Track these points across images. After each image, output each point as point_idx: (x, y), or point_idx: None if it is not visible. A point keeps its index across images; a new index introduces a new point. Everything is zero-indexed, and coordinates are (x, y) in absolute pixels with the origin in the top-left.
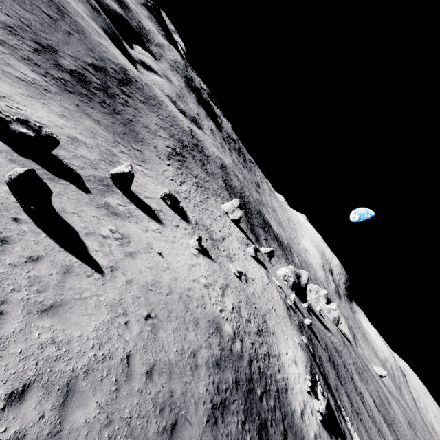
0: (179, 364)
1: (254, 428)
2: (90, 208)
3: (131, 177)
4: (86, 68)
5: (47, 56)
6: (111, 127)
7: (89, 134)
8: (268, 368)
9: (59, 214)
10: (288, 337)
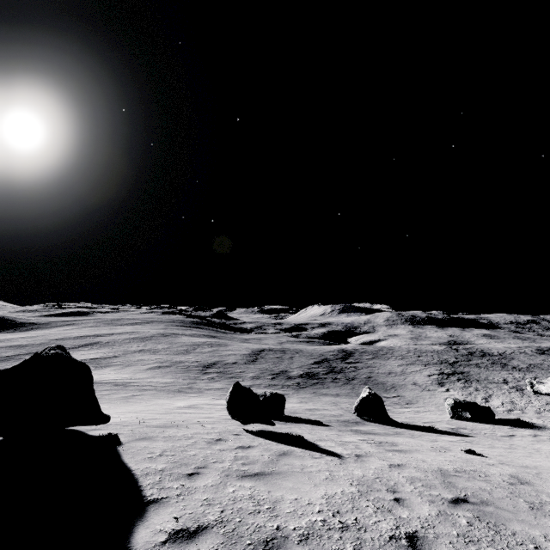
0: None
1: None
2: (328, 431)
3: (375, 397)
4: (311, 367)
5: (280, 377)
6: (352, 392)
7: (330, 404)
8: None
9: (285, 433)
10: None
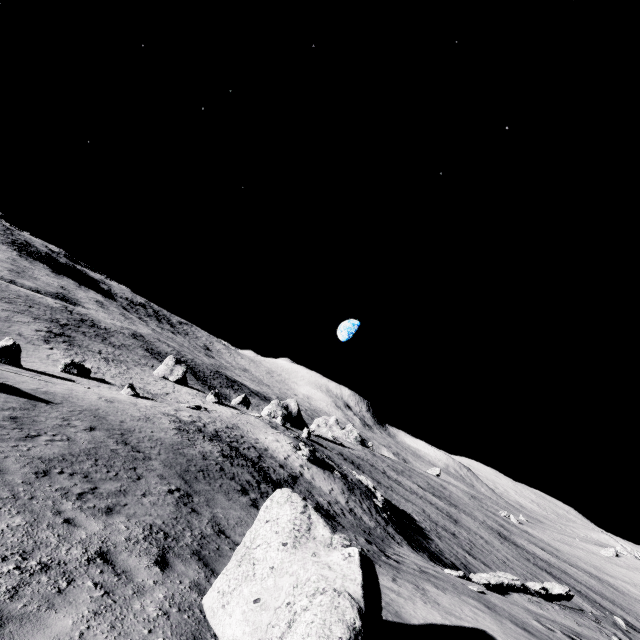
0: (139, 412)
1: (223, 444)
2: None
3: (18, 348)
4: None
5: None
6: None
7: None
8: (241, 439)
9: None
10: (268, 432)
